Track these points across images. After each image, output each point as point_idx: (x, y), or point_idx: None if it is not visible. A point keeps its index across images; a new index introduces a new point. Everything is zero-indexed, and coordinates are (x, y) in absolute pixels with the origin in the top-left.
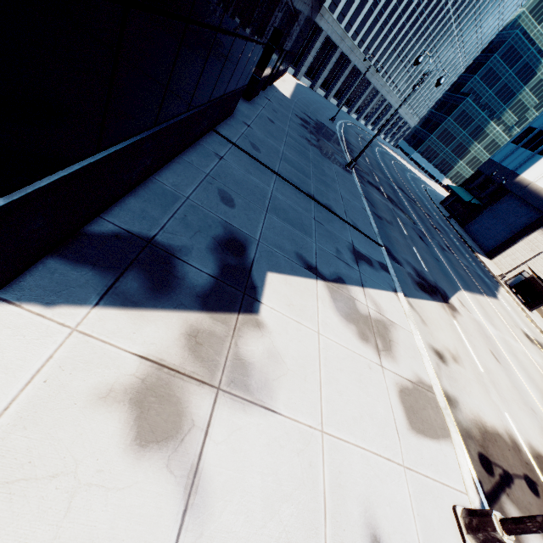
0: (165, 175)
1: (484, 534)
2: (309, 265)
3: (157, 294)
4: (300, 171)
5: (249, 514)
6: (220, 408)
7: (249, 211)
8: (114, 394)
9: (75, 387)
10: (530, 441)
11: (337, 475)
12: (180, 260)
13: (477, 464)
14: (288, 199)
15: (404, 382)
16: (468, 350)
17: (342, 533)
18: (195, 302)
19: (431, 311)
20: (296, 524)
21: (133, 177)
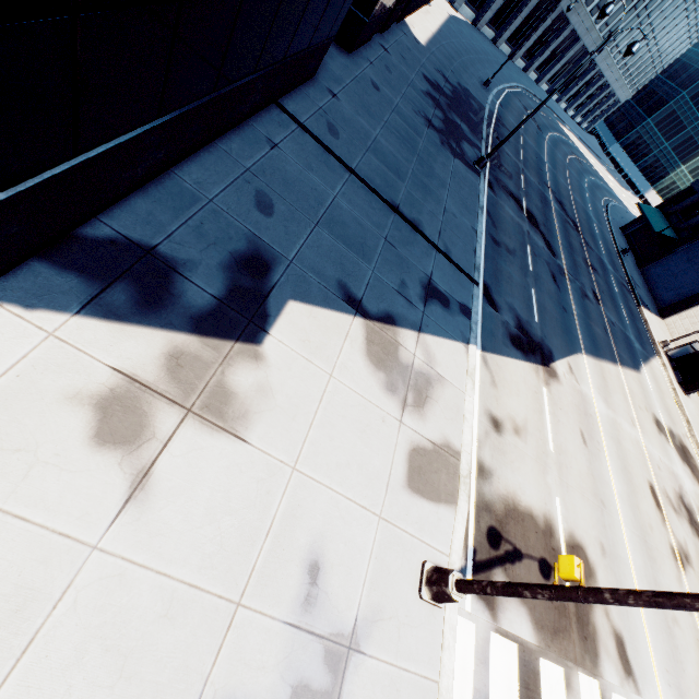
0: (188, 168)
1: (438, 588)
2: (351, 298)
3: (145, 310)
4: (392, 169)
5: (189, 516)
6: (186, 428)
7: (291, 223)
8: (81, 397)
9: (45, 385)
10: (574, 531)
11: (295, 507)
12: (181, 276)
13: (481, 535)
14: (355, 209)
15: (423, 442)
16: (545, 425)
17: (280, 551)
18: (187, 323)
19: (513, 373)
20: (234, 534)
21: (139, 174)
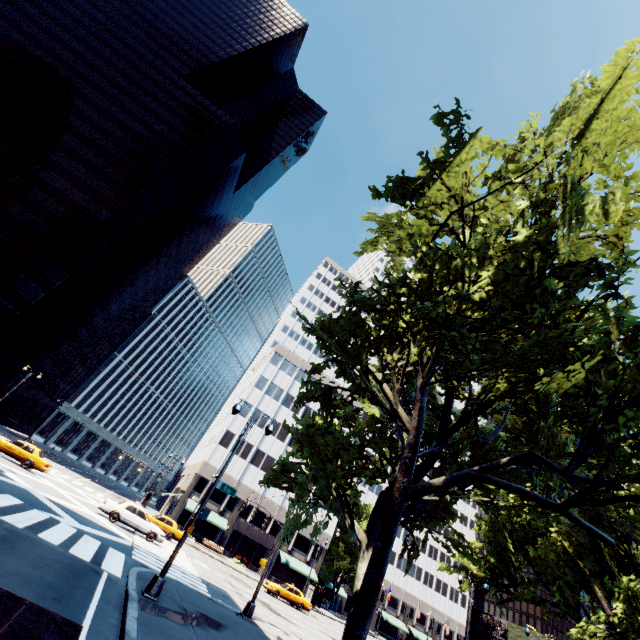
0: None
1: None
2: None
3: None
4: None
5: None
6: None
7: None
8: None
9: None
10: None
11: None
12: None
13: None
14: None
15: None
16: None
17: None
18: None
19: None
20: None
21: None
